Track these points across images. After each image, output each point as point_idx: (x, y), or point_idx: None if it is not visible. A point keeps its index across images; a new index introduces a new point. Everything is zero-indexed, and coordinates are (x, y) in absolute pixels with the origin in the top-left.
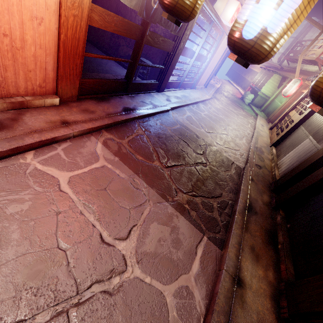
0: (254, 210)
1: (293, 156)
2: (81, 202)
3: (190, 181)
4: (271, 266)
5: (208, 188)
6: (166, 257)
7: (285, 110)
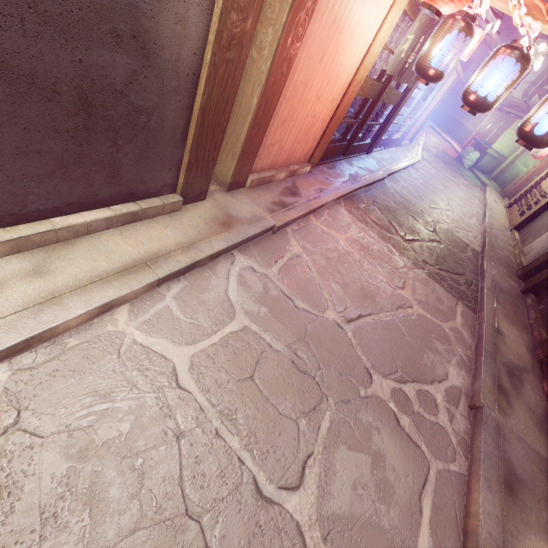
0: (502, 290)
1: (547, 240)
2: (363, 258)
3: (432, 256)
4: (524, 332)
5: (450, 265)
6: (435, 307)
7: (533, 179)
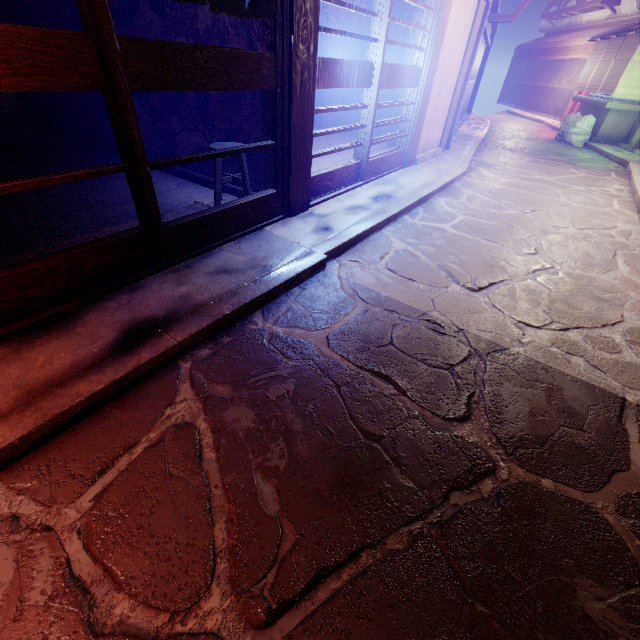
0: None
1: None
2: None
3: None
4: None
5: None
6: None
7: None
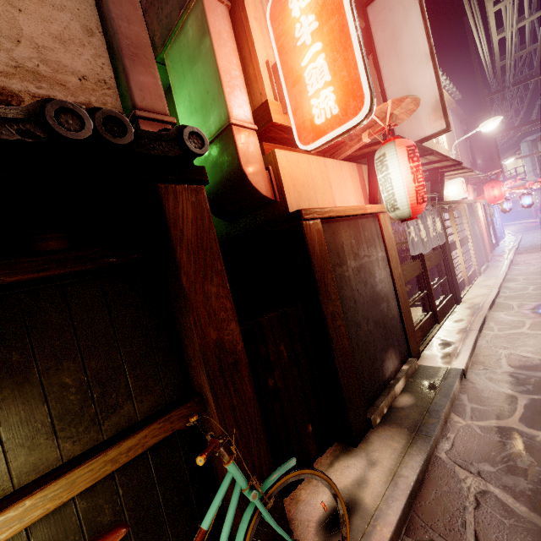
0: None
1: None
2: None
3: None
4: None
5: None
6: None
7: None
